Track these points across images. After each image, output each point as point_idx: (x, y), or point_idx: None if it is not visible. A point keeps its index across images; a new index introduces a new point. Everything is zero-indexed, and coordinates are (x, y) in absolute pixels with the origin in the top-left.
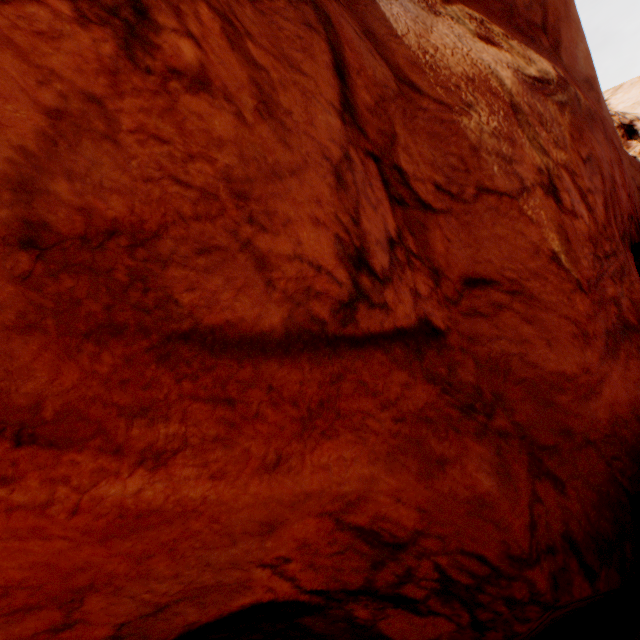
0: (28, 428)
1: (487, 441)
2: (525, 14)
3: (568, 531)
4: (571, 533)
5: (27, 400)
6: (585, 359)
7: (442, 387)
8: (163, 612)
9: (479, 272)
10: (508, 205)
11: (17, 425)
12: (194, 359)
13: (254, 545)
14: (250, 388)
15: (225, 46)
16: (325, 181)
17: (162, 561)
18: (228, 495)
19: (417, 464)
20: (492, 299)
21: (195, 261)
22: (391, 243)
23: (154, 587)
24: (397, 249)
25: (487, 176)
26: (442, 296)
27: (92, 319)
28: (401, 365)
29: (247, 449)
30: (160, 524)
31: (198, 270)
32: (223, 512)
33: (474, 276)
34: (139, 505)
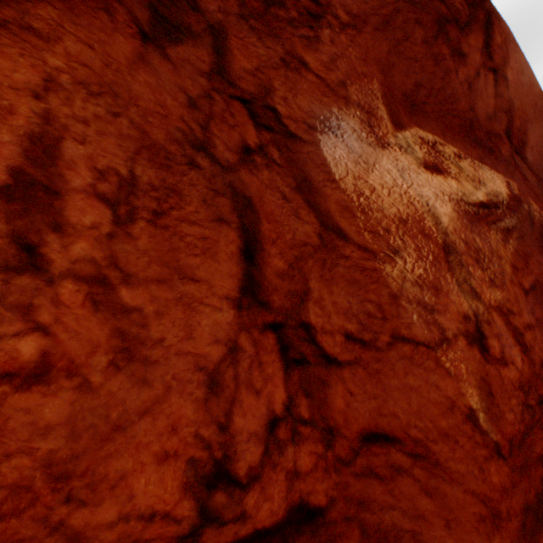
0: None
1: None
2: (487, 124)
3: None
4: None
5: None
6: None
7: None
8: None
9: (382, 425)
10: (425, 355)
11: None
12: None
13: None
14: None
15: (87, 312)
16: (192, 397)
17: None
18: None
19: None
20: (392, 459)
21: None
22: (273, 423)
23: None
24: (281, 426)
25: (405, 324)
26: (333, 457)
27: None
28: None
29: None
30: None
31: None
32: None
33: (376, 429)
34: None
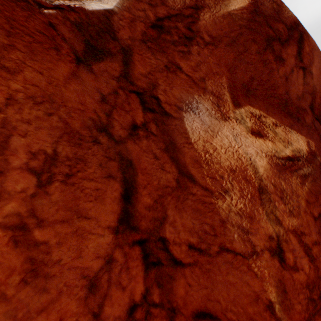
0: None
1: None
2: (297, 102)
3: None
4: None
5: None
6: None
7: None
8: None
9: (209, 307)
10: (241, 261)
11: None
12: None
13: None
14: None
15: (9, 248)
16: (76, 296)
17: None
18: None
19: None
20: None
21: None
22: (133, 308)
23: None
24: (138, 309)
25: (229, 240)
26: None
27: None
28: None
29: None
30: None
31: None
32: None
33: (205, 309)
34: None
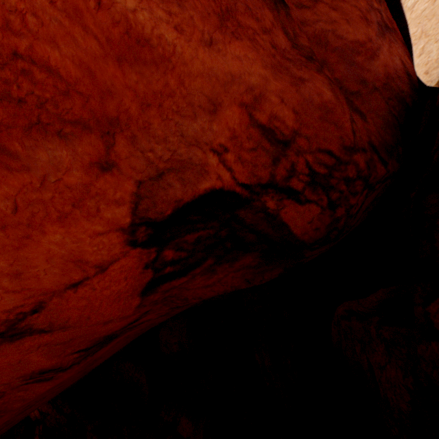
0: None
1: (323, 76)
2: None
3: (371, 142)
4: (372, 143)
5: None
6: (368, 33)
7: (292, 46)
8: (162, 181)
9: None
10: None
11: None
12: None
13: (206, 125)
14: None
15: None
16: None
17: (156, 118)
18: (187, 55)
19: (289, 79)
20: None
21: None
22: None
23: (154, 148)
24: None
25: None
26: None
27: None
28: (268, 7)
29: (192, 18)
30: (151, 65)
31: None
32: (186, 76)
33: None
34: (137, 27)
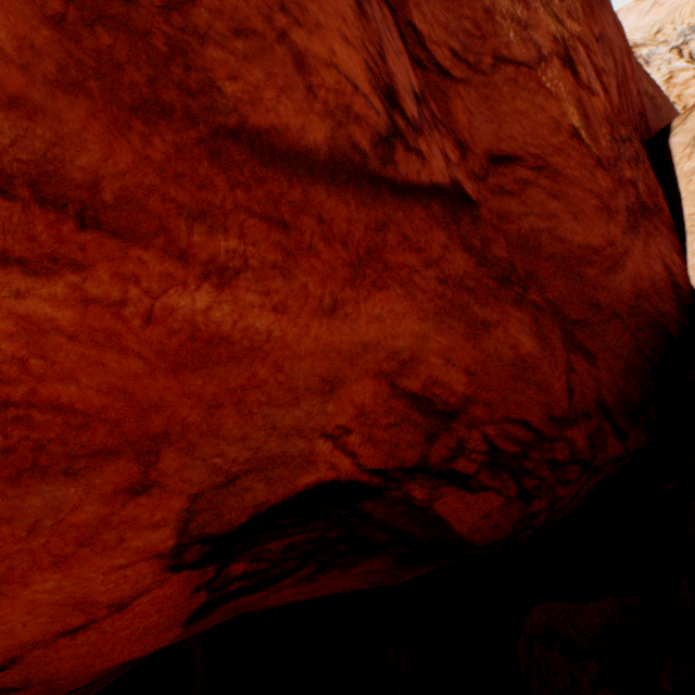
0: (90, 210)
1: (525, 310)
2: None
3: (600, 399)
4: (603, 400)
5: (84, 177)
6: (609, 232)
7: (478, 261)
8: (234, 486)
9: (503, 150)
10: (527, 77)
11: (78, 205)
12: (245, 165)
13: (316, 408)
14: (302, 214)
15: None
16: (347, 2)
17: (231, 416)
18: (291, 336)
19: (463, 326)
20: (518, 177)
21: (233, 44)
22: (417, 98)
23: (224, 451)
24: (423, 108)
25: (503, 44)
26: (469, 171)
27: (136, 92)
28: (440, 225)
29: (305, 286)
30: (229, 361)
31: (237, 56)
32: (286, 359)
33: (498, 154)
34: (209, 327)
